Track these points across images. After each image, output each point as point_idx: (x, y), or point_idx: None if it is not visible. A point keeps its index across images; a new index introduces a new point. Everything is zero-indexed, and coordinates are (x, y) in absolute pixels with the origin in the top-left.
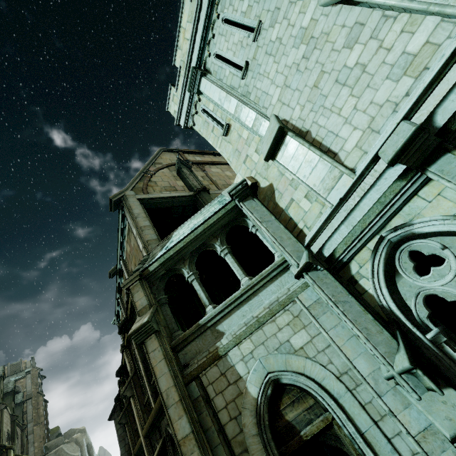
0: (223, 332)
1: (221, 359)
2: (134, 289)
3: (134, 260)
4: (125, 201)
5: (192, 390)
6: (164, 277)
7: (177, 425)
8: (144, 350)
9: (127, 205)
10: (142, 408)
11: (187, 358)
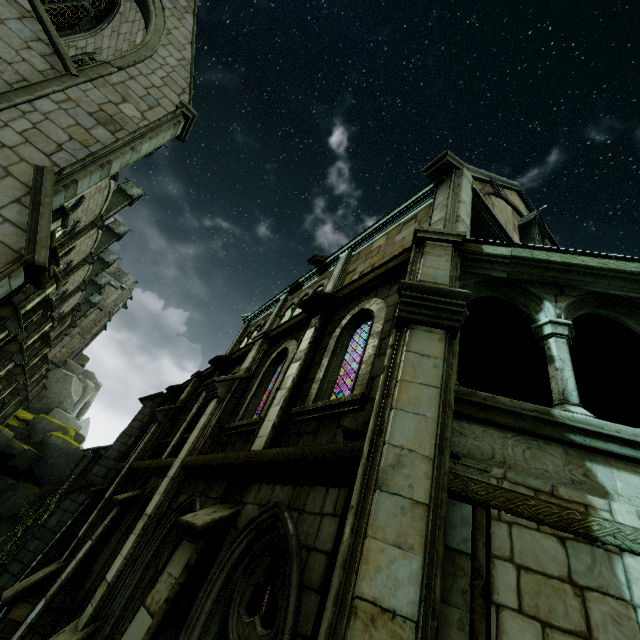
0: (606, 489)
1: (590, 545)
2: (433, 248)
3: (377, 258)
4: (456, 177)
5: (449, 518)
6: (487, 285)
7: (381, 554)
8: (318, 357)
9: (456, 182)
10: (215, 429)
11: (459, 444)
